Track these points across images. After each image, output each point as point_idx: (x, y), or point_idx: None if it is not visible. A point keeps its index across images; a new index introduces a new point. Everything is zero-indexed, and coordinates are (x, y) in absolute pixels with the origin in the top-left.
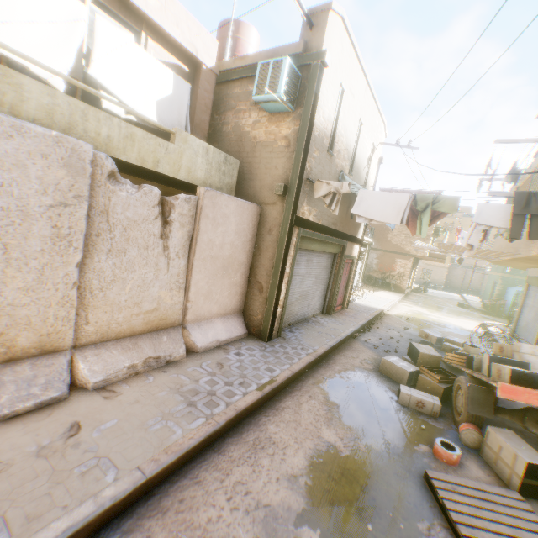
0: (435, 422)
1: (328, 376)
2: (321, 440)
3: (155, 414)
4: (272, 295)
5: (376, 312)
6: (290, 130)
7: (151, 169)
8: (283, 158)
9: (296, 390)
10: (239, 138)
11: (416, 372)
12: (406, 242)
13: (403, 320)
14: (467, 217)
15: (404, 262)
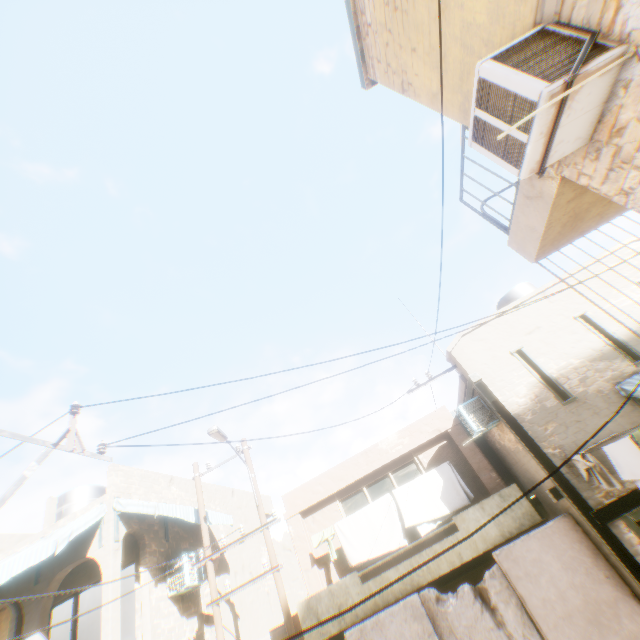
0: None
1: None
2: None
3: None
4: None
5: None
6: (511, 434)
7: (460, 563)
8: (530, 459)
9: None
10: (506, 451)
11: None
12: None
13: None
14: None
15: None
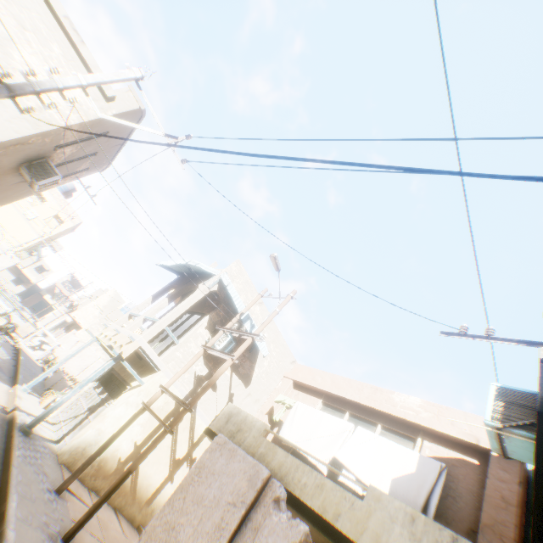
0: None
1: None
2: None
3: None
4: None
5: None
6: None
7: (330, 520)
8: None
9: None
10: None
11: None
12: None
13: None
14: None
15: None
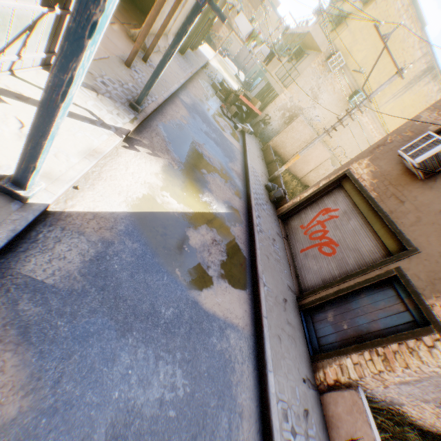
0: (222, 103)
1: (200, 79)
2: (204, 93)
3: (177, 68)
4: (193, 37)
5: (207, 60)
6: None
7: None
8: None
9: (195, 79)
10: None
11: (221, 90)
12: (234, 17)
13: (215, 71)
14: (274, 12)
15: (226, 31)
